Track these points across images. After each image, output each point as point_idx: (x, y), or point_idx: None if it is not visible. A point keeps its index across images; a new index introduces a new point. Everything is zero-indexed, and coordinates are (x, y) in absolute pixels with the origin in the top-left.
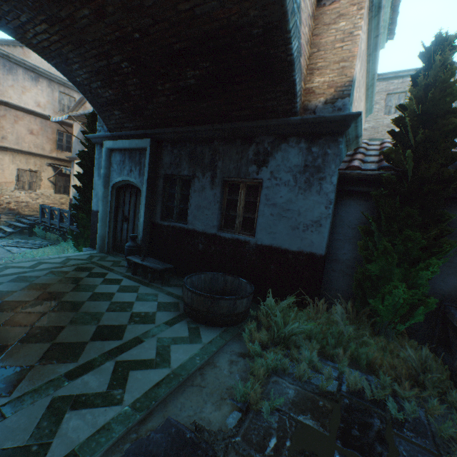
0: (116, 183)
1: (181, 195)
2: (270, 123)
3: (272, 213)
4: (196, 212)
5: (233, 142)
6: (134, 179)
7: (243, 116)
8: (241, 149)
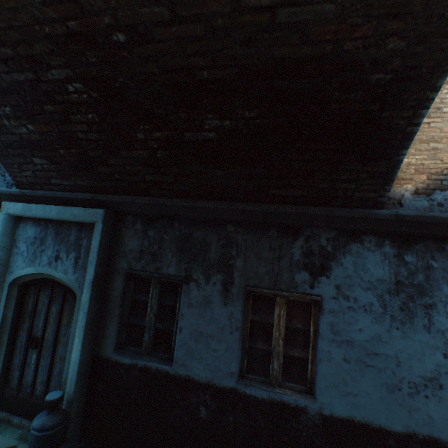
0: (22, 275)
1: (157, 305)
2: (339, 212)
3: (346, 358)
4: (193, 343)
5: (262, 230)
6: (63, 274)
7: (288, 196)
8: (279, 243)
